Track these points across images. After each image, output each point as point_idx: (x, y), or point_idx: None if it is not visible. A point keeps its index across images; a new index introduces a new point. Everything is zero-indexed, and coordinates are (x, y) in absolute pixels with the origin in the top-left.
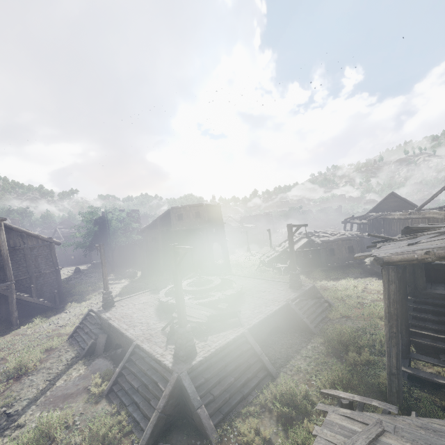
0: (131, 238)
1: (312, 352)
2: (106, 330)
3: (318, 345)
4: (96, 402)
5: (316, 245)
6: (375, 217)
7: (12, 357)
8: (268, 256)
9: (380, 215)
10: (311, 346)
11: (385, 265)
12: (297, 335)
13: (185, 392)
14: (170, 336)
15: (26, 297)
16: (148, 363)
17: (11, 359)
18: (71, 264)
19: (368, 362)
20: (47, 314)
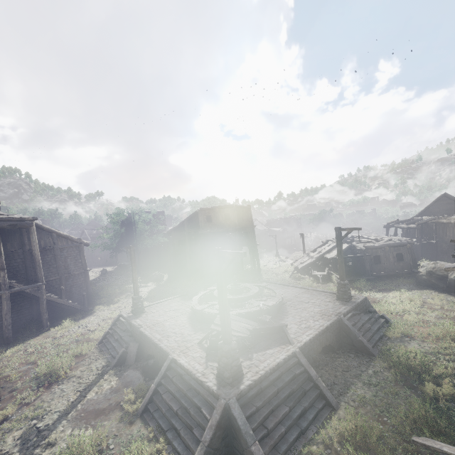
0: (157, 241)
1: (376, 379)
2: (136, 338)
3: (381, 371)
4: (131, 423)
5: (358, 251)
6: (426, 221)
7: (42, 362)
8: (301, 262)
9: (432, 219)
10: (373, 371)
11: None
12: (352, 356)
13: (234, 423)
14: (209, 351)
15: (56, 299)
16: (187, 382)
17: (41, 364)
18: (98, 265)
19: (453, 397)
20: (76, 316)
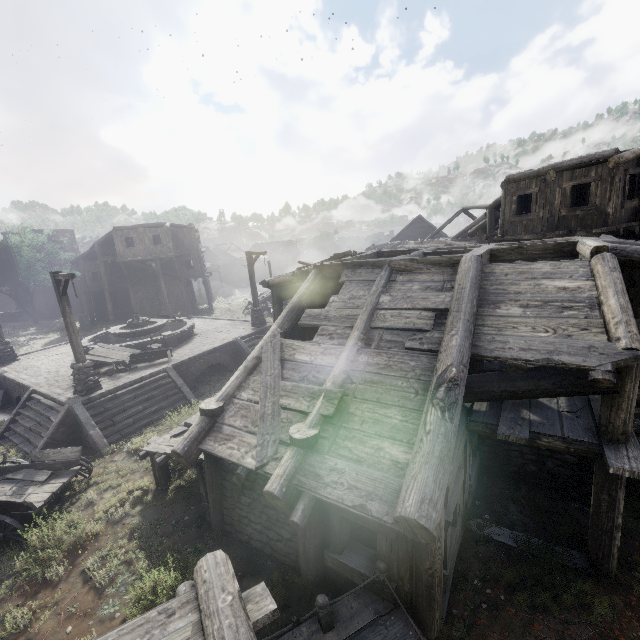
0: None
1: None
2: (3, 386)
3: None
4: None
5: None
6: (393, 246)
7: None
8: (263, 296)
9: (398, 243)
10: None
11: (272, 288)
12: None
13: (78, 420)
14: None
15: None
16: (44, 404)
17: None
18: None
19: None
20: None
